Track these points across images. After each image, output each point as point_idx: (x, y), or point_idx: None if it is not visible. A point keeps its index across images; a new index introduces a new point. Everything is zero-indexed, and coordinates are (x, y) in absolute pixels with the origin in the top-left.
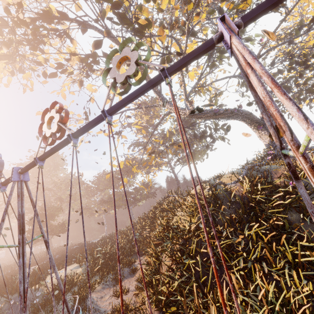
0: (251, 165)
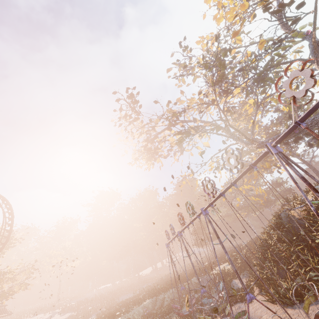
0: None
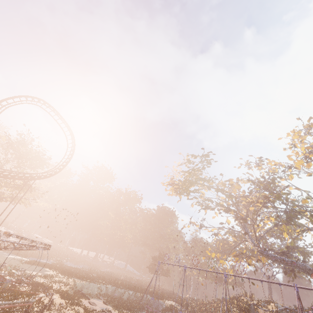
0: (288, 308)
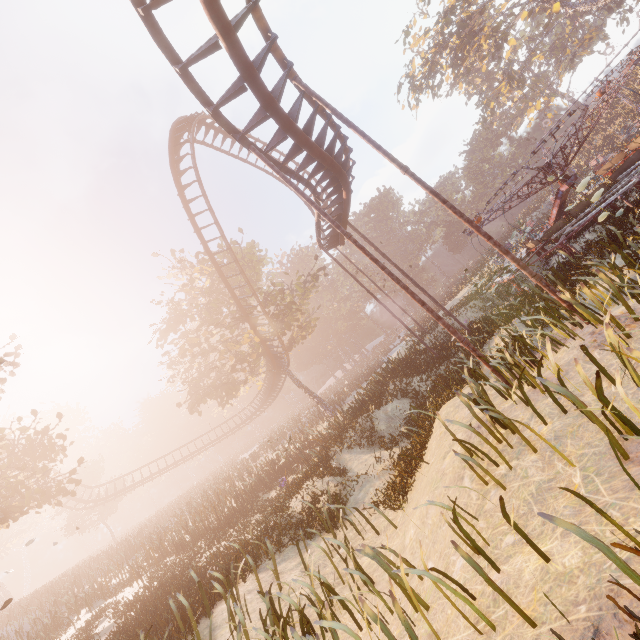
0: None
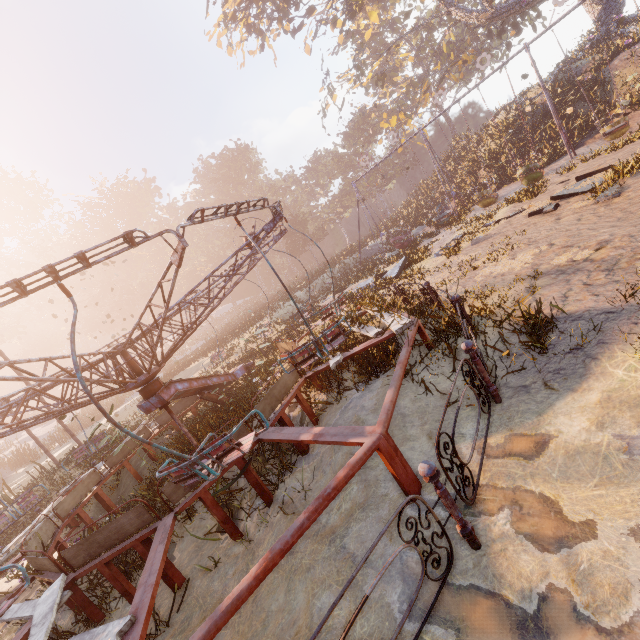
0: (562, 67)
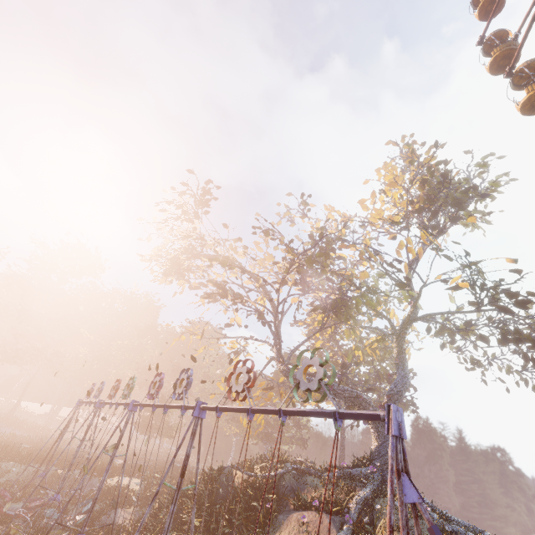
0: (299, 467)
